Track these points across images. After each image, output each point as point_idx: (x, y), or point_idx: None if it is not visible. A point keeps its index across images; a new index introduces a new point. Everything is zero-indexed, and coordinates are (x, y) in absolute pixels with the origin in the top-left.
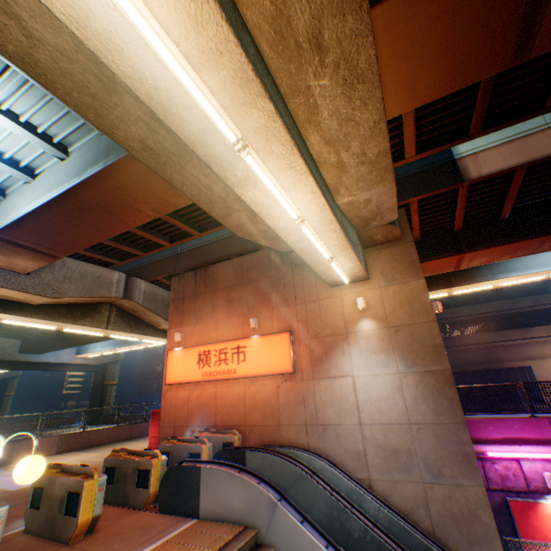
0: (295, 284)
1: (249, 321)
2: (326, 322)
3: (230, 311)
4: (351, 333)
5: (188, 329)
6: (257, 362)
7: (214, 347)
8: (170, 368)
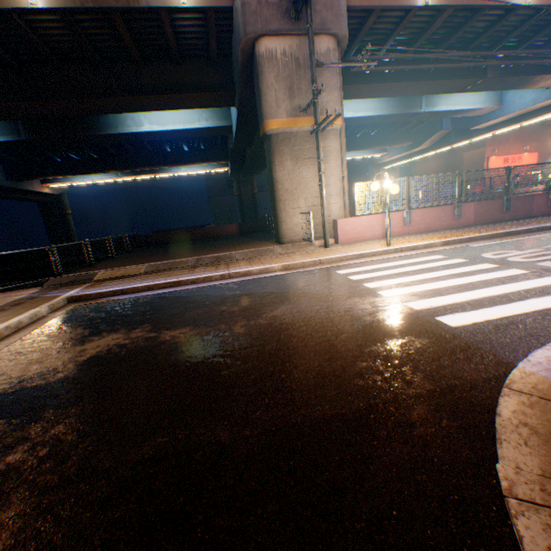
0: (539, 135)
1: (520, 148)
2: (545, 151)
3: (513, 142)
4: (550, 155)
5: (494, 148)
6: (524, 164)
7: (509, 157)
8: (489, 166)
